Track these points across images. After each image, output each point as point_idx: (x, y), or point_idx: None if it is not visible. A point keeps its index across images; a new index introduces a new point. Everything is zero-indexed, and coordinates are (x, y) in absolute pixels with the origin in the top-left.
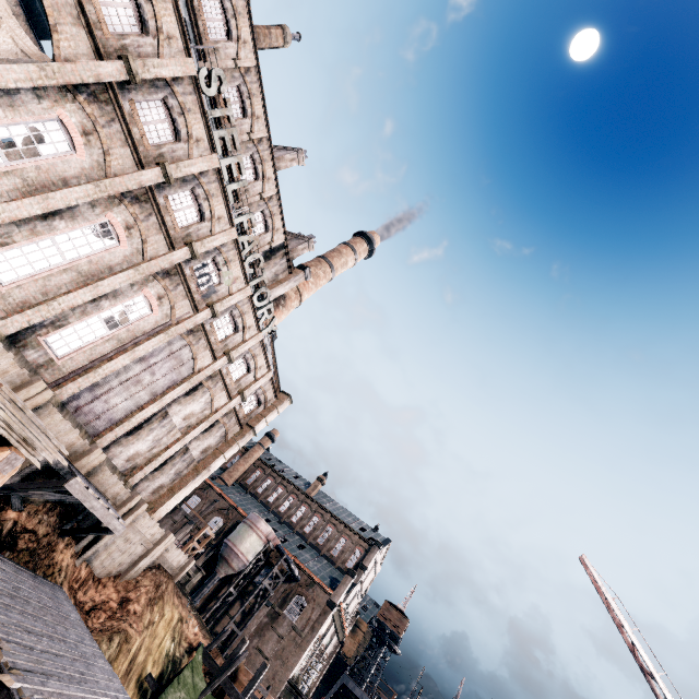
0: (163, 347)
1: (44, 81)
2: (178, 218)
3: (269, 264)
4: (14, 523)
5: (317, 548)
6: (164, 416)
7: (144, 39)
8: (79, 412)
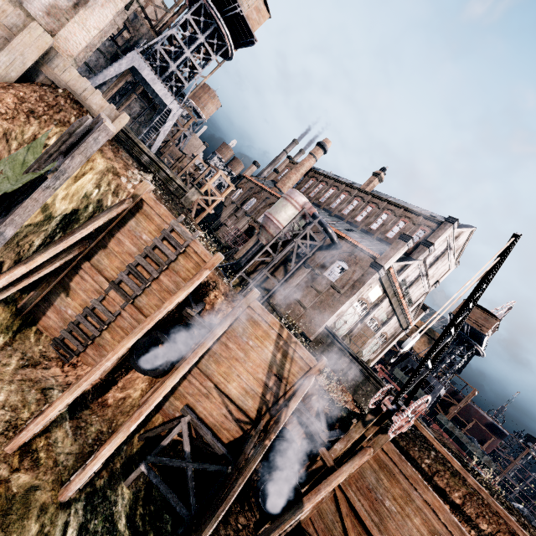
0: None
1: None
2: None
3: None
4: None
5: (369, 233)
6: None
7: None
8: None
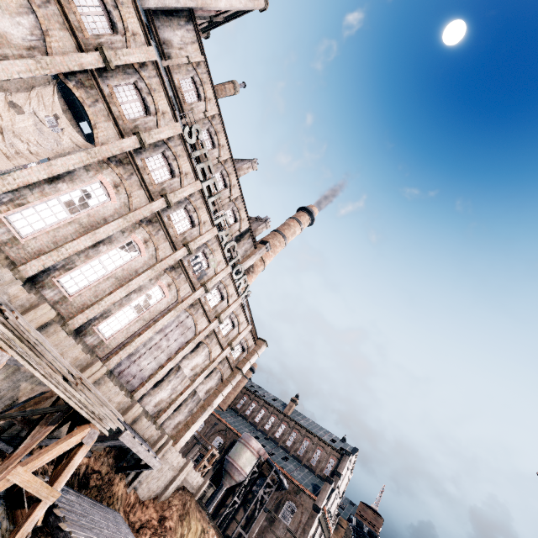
0: (173, 320)
1: (90, 160)
2: (177, 228)
3: (239, 245)
4: (86, 467)
5: (298, 459)
6: (177, 370)
7: (148, 118)
8: (121, 375)
